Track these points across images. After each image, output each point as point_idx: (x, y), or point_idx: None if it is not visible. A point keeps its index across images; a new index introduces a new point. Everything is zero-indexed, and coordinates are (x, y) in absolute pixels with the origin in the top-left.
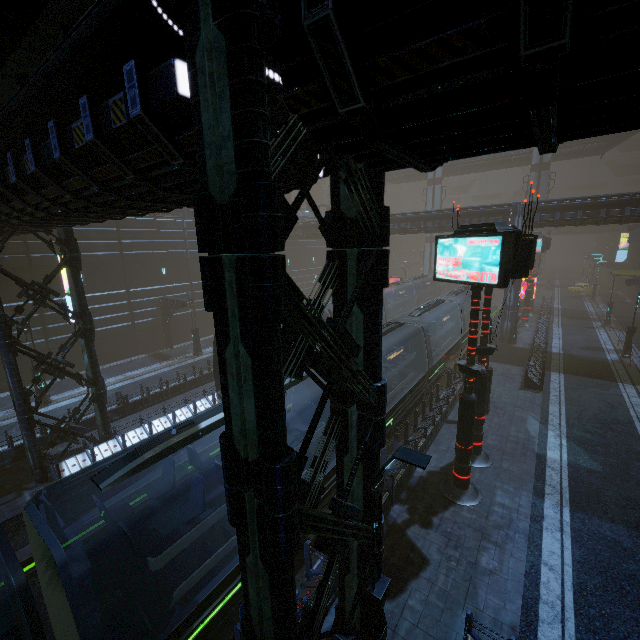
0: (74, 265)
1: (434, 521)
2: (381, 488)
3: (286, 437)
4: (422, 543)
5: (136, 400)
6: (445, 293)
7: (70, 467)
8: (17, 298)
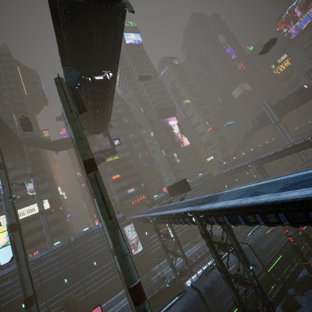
0: (171, 226)
1: (305, 293)
2: (253, 274)
3: (223, 263)
4: (299, 300)
5: (195, 261)
6: None
7: (187, 284)
8: (154, 233)
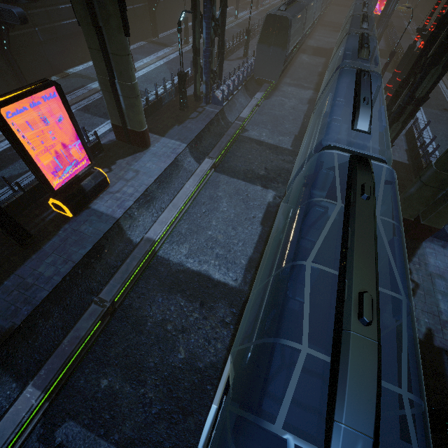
0: None
1: None
2: None
3: None
4: None
5: None
6: (327, 3)
7: (219, 96)
8: None
